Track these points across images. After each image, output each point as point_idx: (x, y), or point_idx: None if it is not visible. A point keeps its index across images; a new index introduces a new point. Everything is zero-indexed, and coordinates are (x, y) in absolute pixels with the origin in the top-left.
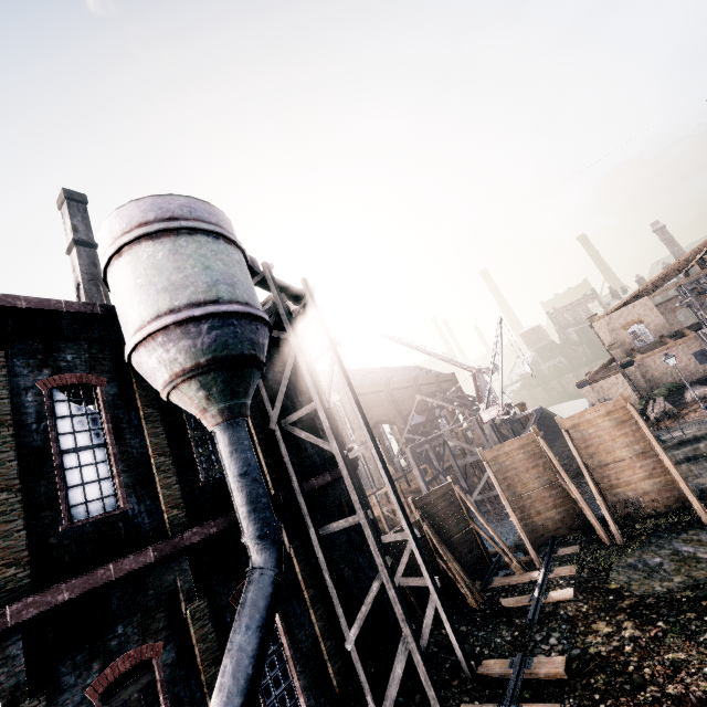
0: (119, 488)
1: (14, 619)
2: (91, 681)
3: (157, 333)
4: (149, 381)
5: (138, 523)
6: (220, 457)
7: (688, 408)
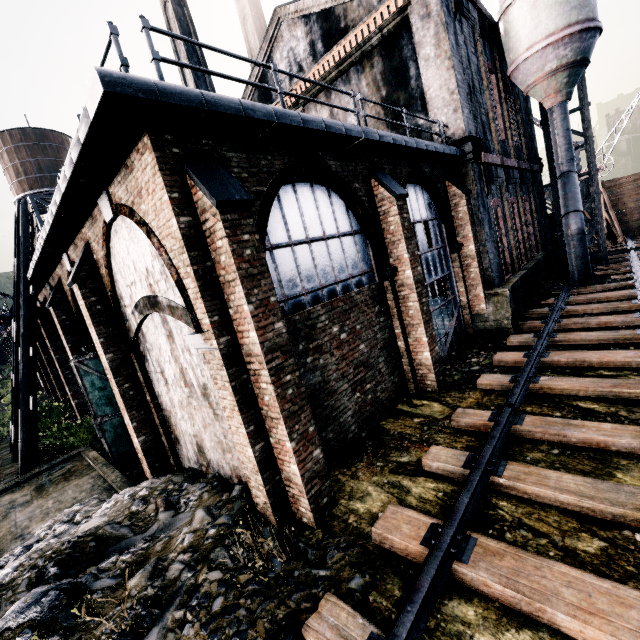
0: (503, 131)
1: (505, 163)
2: (509, 199)
3: (566, 36)
4: (530, 72)
5: (507, 150)
6: (554, 122)
7: None
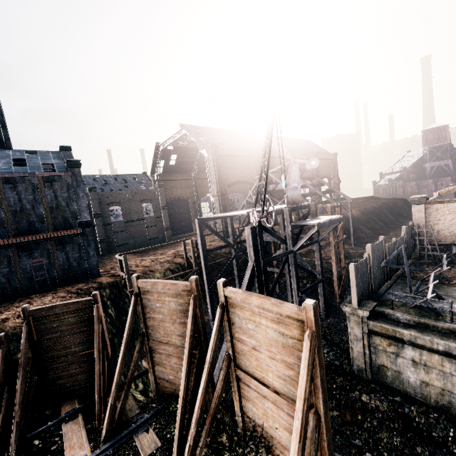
0: None
1: None
2: None
3: None
4: None
5: None
6: None
7: None
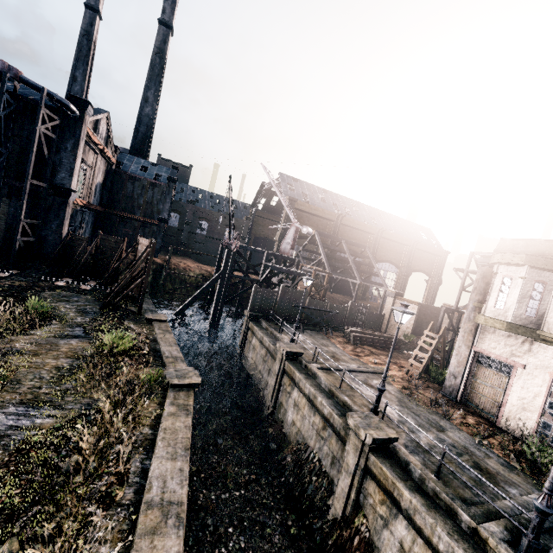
0: None
1: None
2: None
3: None
4: None
5: None
6: None
7: (378, 350)
